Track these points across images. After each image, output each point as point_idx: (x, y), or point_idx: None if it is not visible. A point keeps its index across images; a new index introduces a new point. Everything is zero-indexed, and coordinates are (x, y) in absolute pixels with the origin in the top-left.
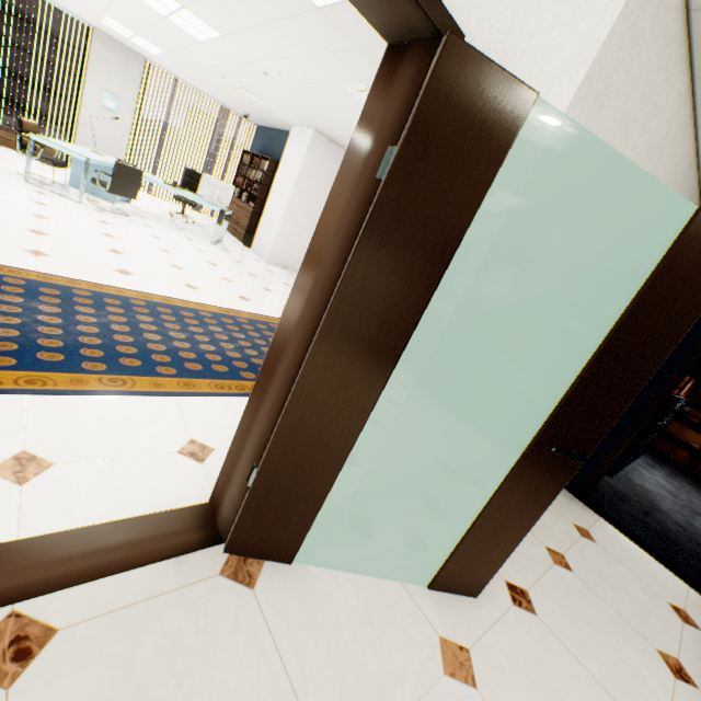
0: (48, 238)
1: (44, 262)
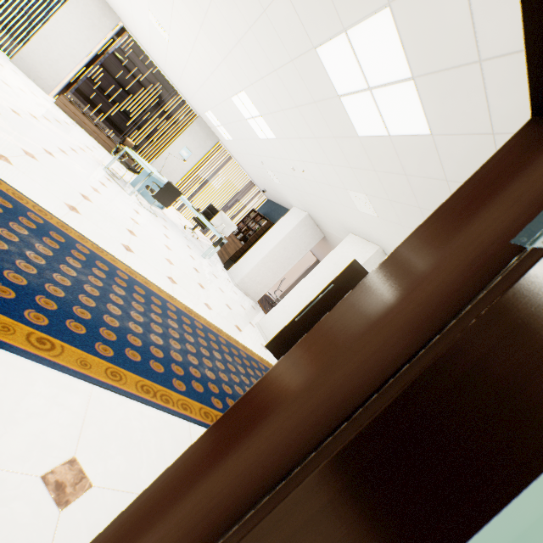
0: (90, 203)
1: (72, 216)
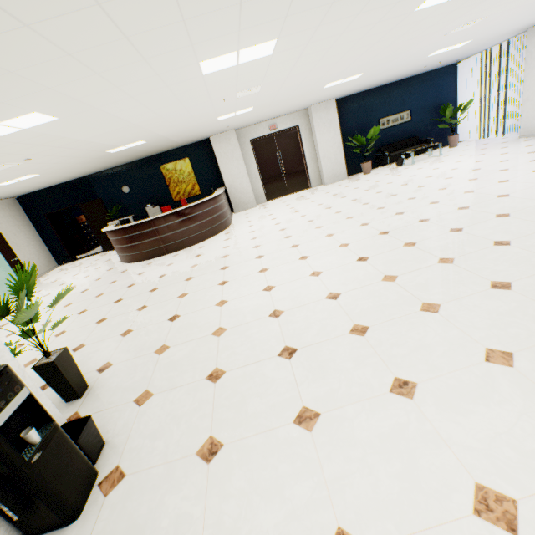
0: None
1: None
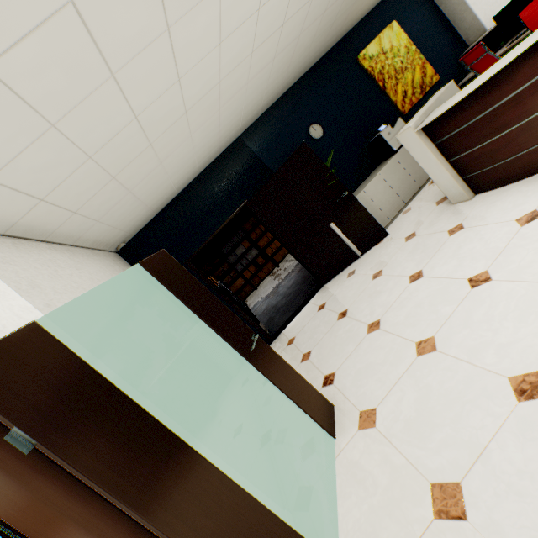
0: None
1: None
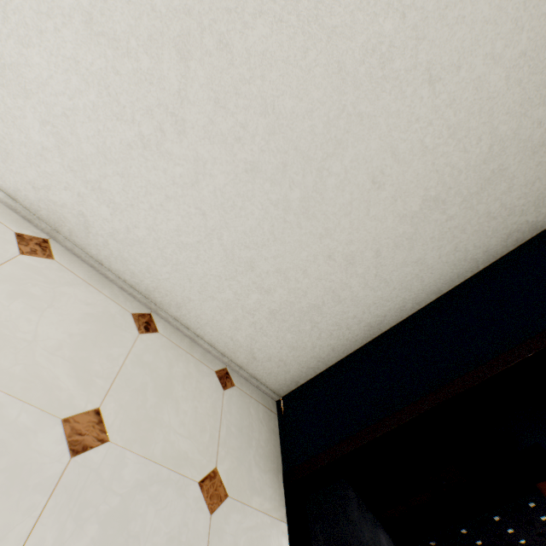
0: None
1: None
